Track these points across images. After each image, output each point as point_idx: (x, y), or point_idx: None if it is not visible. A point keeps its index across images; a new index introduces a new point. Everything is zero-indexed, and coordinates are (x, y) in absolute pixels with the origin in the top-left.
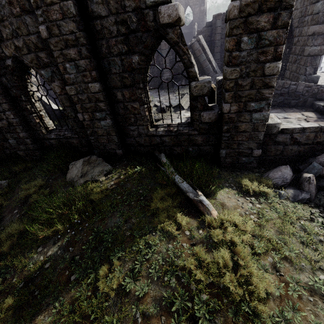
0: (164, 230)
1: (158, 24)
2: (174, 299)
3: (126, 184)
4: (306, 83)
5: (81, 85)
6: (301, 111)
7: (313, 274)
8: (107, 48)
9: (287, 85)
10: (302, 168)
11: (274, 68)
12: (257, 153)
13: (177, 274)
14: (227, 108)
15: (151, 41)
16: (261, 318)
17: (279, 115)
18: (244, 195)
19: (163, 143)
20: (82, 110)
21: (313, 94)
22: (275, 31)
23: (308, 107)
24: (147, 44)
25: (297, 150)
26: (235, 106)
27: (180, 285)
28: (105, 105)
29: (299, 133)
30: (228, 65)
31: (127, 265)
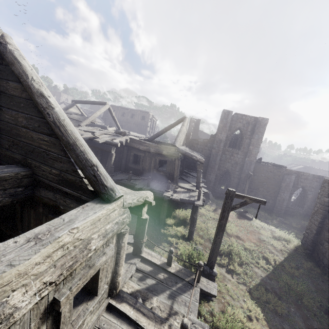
0: None
1: None
2: None
3: None
4: None
5: None
6: None
7: None
8: None
9: None
10: None
11: None
12: None
13: None
14: None
15: None
16: None
17: None
18: None
19: None
20: None
21: None
22: None
23: None
24: None
25: None
26: None
27: None
28: None
29: None
30: None
31: None
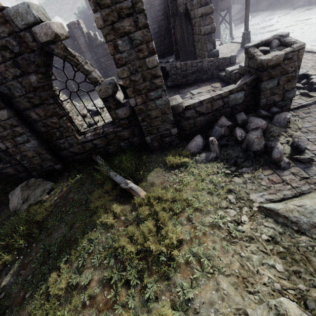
0: (103, 223)
1: (39, 43)
2: (112, 275)
3: (69, 195)
4: (208, 59)
5: None
6: (211, 83)
7: (215, 213)
8: None
9: (195, 64)
10: (210, 133)
11: (153, 61)
12: (175, 131)
13: (115, 254)
14: (133, 102)
15: (41, 59)
16: (176, 260)
17: (194, 91)
18: (170, 170)
19: (96, 146)
20: (0, 139)
21: (216, 67)
22: (140, 32)
23: (216, 78)
24: (38, 63)
25: (205, 120)
26: (139, 99)
27: (118, 262)
28: (22, 128)
29: (200, 106)
30: (116, 66)
31: (74, 264)
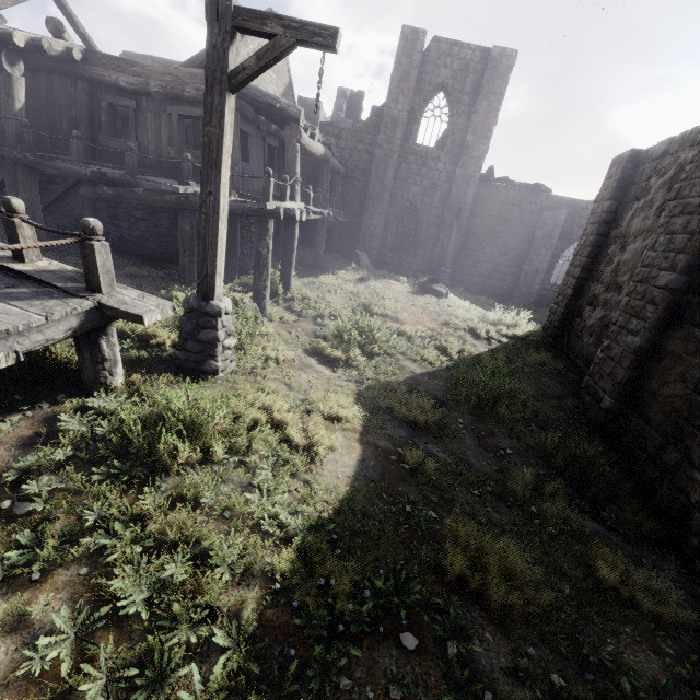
0: None
1: None
2: None
3: None
4: None
5: None
6: None
7: None
8: None
9: None
10: None
11: None
12: None
13: None
14: None
15: None
16: None
17: None
18: None
19: None
20: None
21: None
22: None
23: None
24: None
25: None
26: None
27: None
28: None
29: None
30: None
31: None
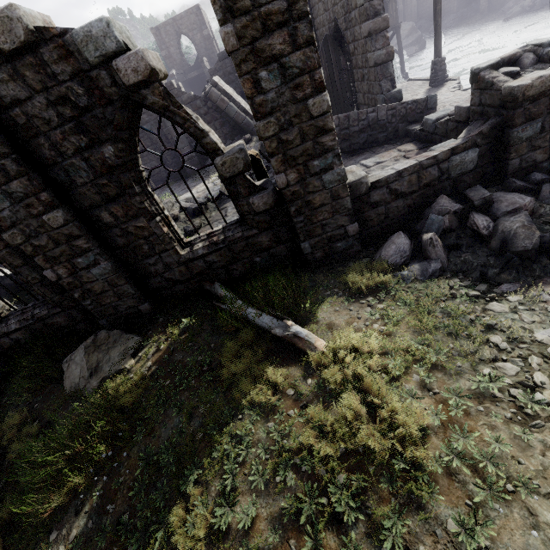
0: (255, 403)
1: (123, 88)
2: (299, 505)
3: (173, 356)
4: (387, 104)
5: (29, 223)
6: (396, 146)
7: (474, 372)
8: (52, 149)
9: (363, 116)
10: (420, 228)
11: (322, 103)
12: (354, 229)
13: (294, 463)
14: (283, 180)
15: (123, 117)
16: (426, 469)
17: (368, 161)
18: (356, 298)
19: (211, 265)
20: (49, 263)
21: (401, 117)
22: (300, 53)
23: (402, 137)
24: (118, 123)
25: (405, 205)
26: (292, 174)
27: (303, 478)
28: (86, 241)
29: (397, 181)
30: (255, 118)
31: (213, 487)
